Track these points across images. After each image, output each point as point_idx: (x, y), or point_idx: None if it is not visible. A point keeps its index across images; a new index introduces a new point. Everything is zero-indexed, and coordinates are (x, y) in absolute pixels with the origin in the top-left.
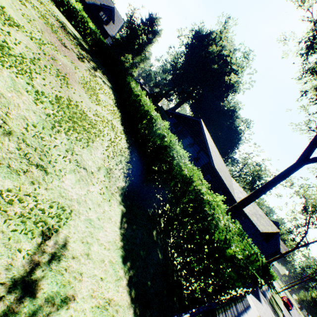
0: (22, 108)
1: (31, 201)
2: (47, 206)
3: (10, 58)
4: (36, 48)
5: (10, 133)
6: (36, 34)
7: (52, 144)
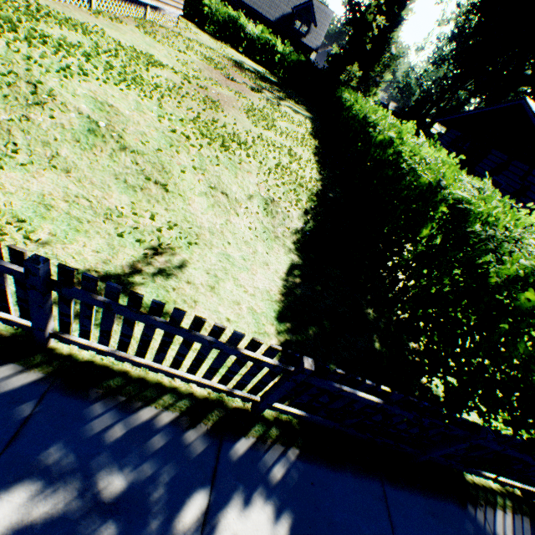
0: (142, 126)
1: (148, 219)
2: (166, 227)
3: (141, 87)
4: (182, 82)
5: (126, 149)
6: (189, 73)
7: (174, 160)
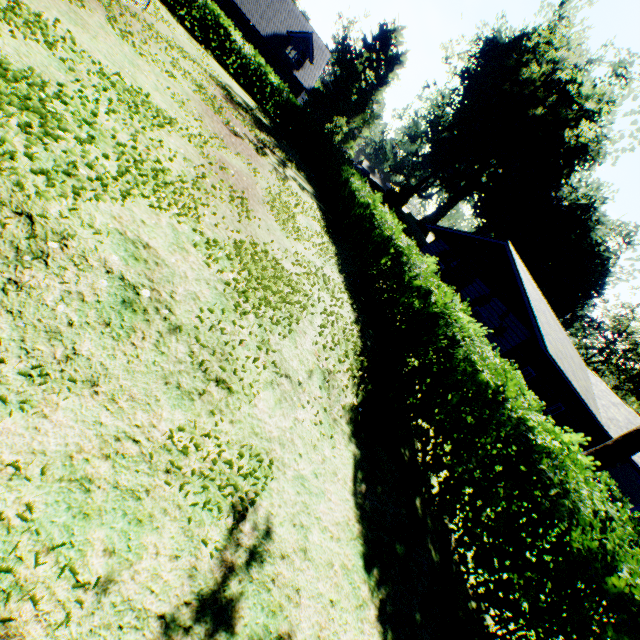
0: (191, 279)
1: (211, 446)
2: (234, 454)
3: (166, 189)
4: (198, 156)
5: (177, 328)
6: (193, 126)
7: (236, 338)
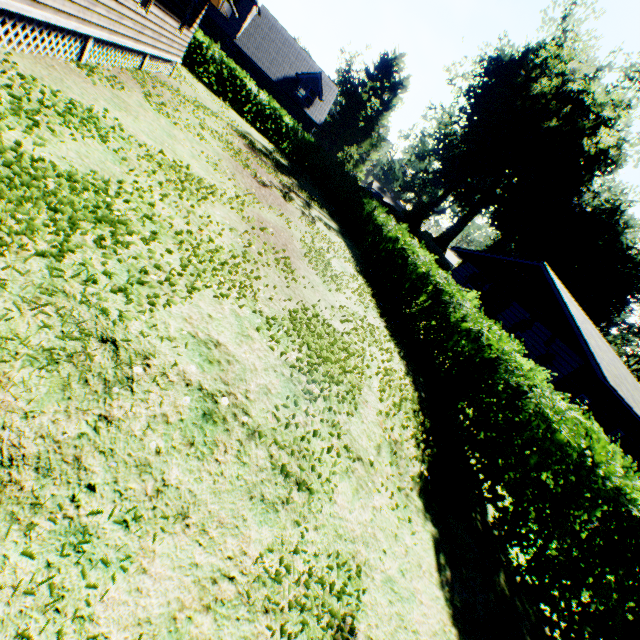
0: (260, 371)
1: (300, 562)
2: (322, 566)
3: (223, 270)
4: (240, 221)
5: (255, 431)
6: (229, 188)
7: (309, 428)
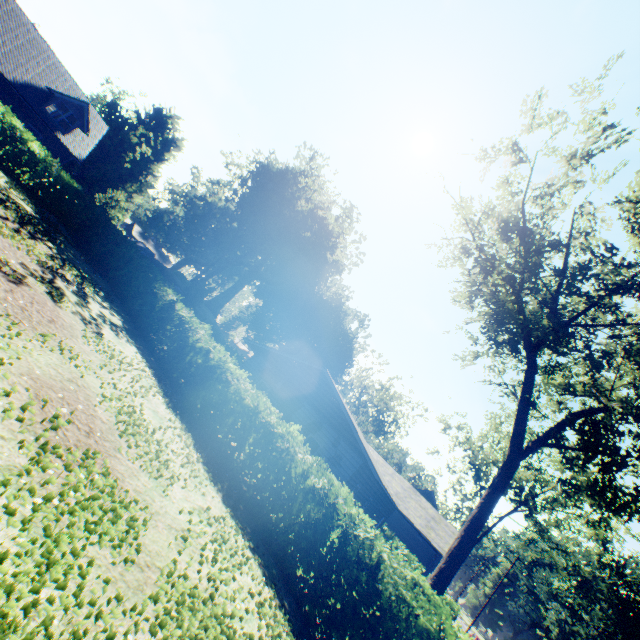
0: None
1: None
2: None
3: None
4: (10, 429)
5: None
6: None
7: None
